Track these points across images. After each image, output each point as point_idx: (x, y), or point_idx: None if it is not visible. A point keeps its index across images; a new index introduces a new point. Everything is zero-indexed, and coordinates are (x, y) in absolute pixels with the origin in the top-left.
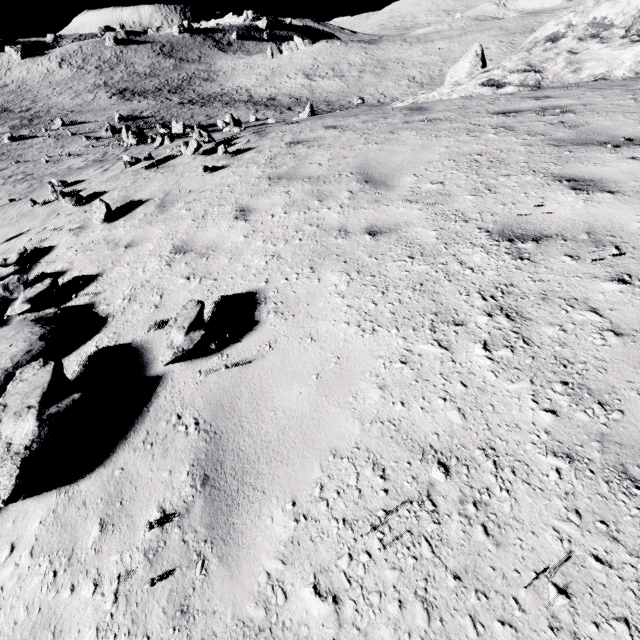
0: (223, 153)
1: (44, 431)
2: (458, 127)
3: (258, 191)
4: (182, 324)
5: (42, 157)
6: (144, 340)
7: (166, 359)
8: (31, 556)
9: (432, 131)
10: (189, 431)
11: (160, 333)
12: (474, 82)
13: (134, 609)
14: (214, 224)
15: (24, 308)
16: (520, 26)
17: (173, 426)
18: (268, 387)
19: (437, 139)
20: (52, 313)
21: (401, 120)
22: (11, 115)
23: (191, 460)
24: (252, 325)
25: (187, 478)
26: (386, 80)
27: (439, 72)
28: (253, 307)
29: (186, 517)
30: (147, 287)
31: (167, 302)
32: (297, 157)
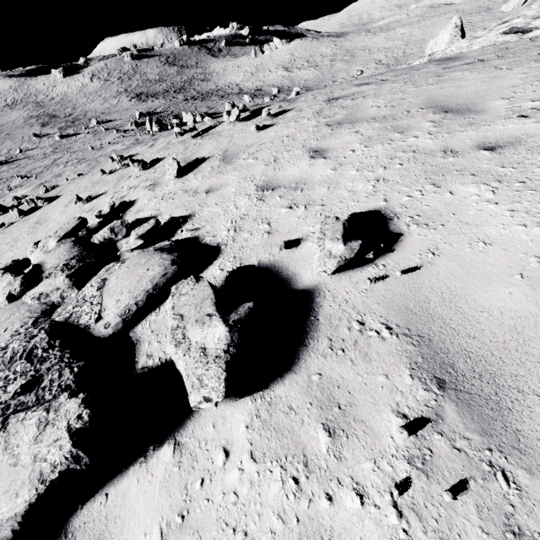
0: (267, 115)
1: (235, 336)
2: (517, 60)
3: (322, 135)
4: (334, 236)
5: (86, 147)
6: (272, 260)
7: (330, 268)
8: (254, 461)
9: (488, 67)
10: (384, 336)
11: (287, 253)
12: (494, 33)
13: (435, 526)
14: (291, 165)
15: (138, 243)
16: (475, 7)
17: (359, 332)
18: (460, 290)
19: (503, 71)
20: (168, 245)
21: (438, 68)
22: (58, 120)
23: (406, 363)
24: (395, 237)
25: (414, 382)
26: (355, 65)
27: (403, 54)
28: (385, 222)
29: (441, 422)
30: (248, 219)
31: (279, 228)
32: (346, 107)
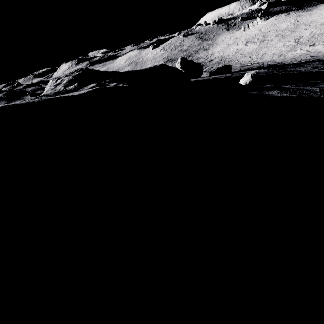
0: None
1: None
2: None
3: None
4: None
5: None
6: None
7: None
8: None
9: None
10: None
11: None
12: None
13: None
14: None
15: None
16: None
17: None
18: None
19: None
20: None
21: None
22: None
23: None
24: None
25: None
26: (281, 41)
27: None
28: None
29: None
30: None
31: None
32: None
